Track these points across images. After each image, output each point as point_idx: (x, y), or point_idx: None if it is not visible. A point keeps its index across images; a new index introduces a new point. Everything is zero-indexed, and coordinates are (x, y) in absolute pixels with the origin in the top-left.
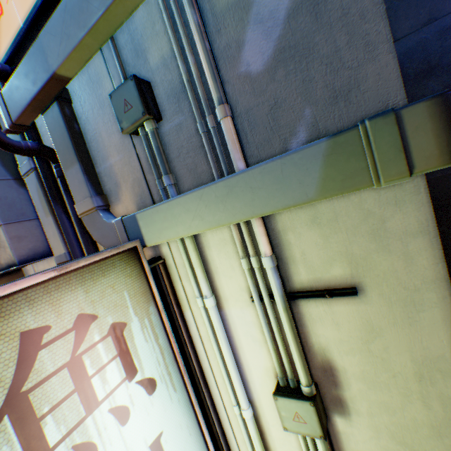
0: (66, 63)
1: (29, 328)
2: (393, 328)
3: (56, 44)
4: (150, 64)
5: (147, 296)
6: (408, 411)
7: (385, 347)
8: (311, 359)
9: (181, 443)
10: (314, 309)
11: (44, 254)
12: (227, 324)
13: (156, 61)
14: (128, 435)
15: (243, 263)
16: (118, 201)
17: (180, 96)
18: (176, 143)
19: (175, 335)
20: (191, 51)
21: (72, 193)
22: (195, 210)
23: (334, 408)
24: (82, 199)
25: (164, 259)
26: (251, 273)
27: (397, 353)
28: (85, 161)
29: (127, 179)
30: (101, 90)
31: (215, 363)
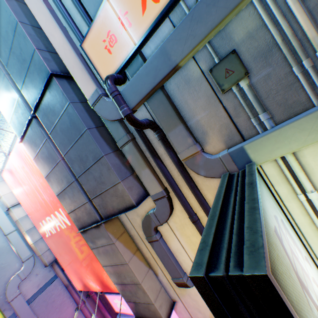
0: (188, 56)
1: (273, 228)
2: None
3: (180, 45)
4: (234, 41)
5: (273, 199)
6: None
7: None
8: None
9: None
10: None
11: (143, 195)
12: None
13: (240, 37)
14: None
15: None
16: (205, 144)
17: (266, 54)
18: (263, 89)
19: None
20: (284, 19)
21: (175, 146)
22: (310, 127)
23: None
24: (184, 149)
25: None
26: None
27: None
28: (183, 122)
29: (213, 127)
30: (185, 72)
31: (313, 241)
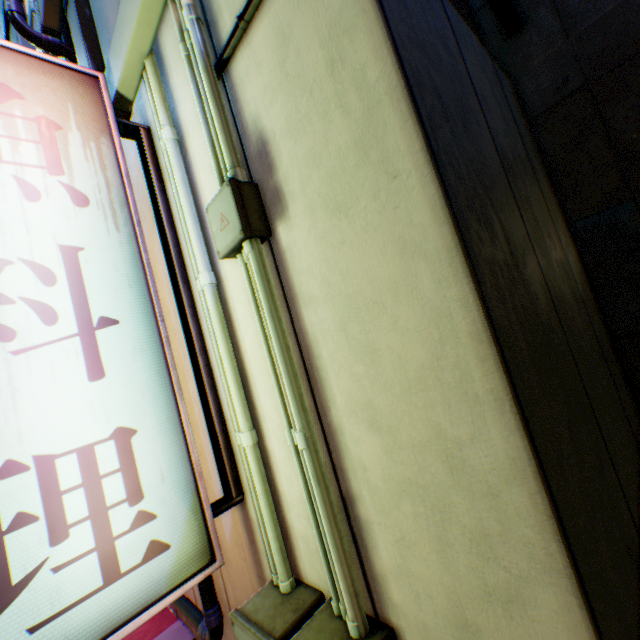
0: None
1: None
2: (299, 12)
3: None
4: None
5: (102, 127)
6: (332, 142)
7: (298, 54)
8: (249, 151)
9: (112, 283)
10: (242, 65)
11: None
12: (192, 172)
13: None
14: (33, 214)
15: (182, 51)
16: None
17: None
18: None
19: (159, 223)
20: None
21: None
22: None
23: (275, 213)
24: None
25: (150, 128)
26: (191, 62)
27: (308, 51)
28: (91, 43)
29: None
30: None
31: None
